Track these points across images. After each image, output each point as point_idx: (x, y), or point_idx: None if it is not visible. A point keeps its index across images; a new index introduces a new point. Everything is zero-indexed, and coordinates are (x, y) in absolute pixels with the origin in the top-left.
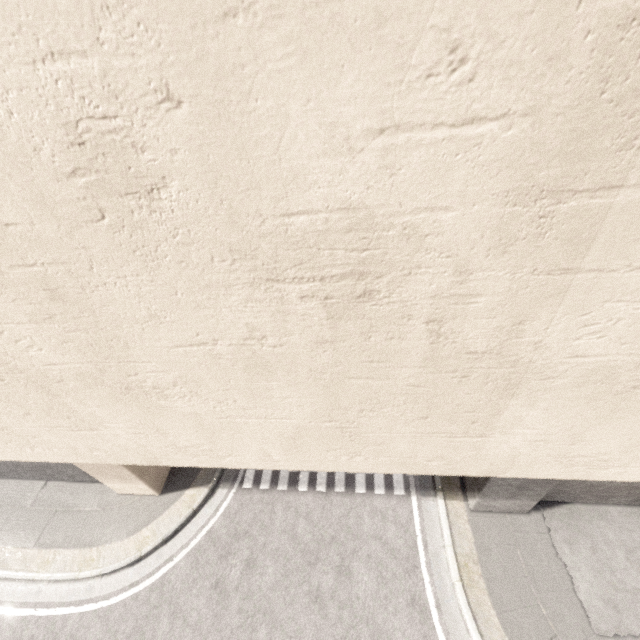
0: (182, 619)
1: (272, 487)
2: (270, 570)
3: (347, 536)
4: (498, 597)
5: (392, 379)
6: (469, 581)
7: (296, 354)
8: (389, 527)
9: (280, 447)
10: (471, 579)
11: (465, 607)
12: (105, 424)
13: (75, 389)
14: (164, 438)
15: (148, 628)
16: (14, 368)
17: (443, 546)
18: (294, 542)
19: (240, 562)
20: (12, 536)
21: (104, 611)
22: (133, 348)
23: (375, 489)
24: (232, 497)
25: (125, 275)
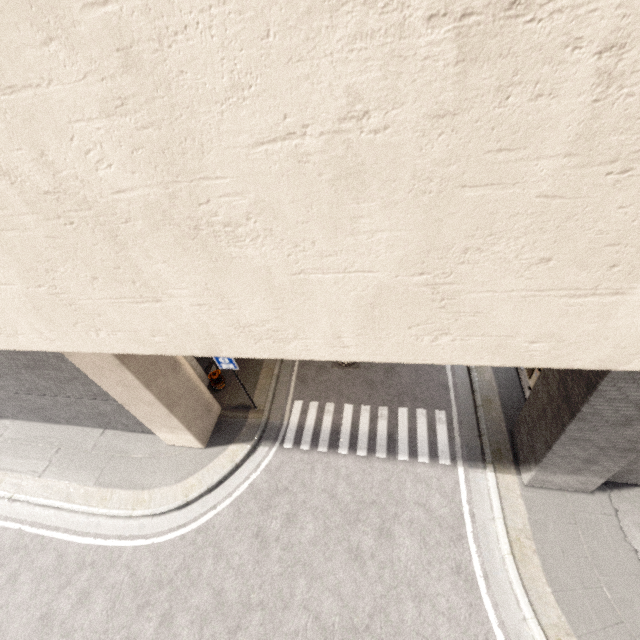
0: (225, 562)
1: (312, 448)
2: (310, 525)
3: (388, 500)
4: (554, 575)
5: (520, 185)
6: (521, 556)
7: (401, 144)
8: (433, 495)
9: (354, 322)
10: (523, 554)
11: (516, 581)
12: (169, 291)
13: (142, 233)
14: (228, 311)
15: (194, 566)
16: (83, 201)
17: (492, 519)
18: (334, 501)
19: (280, 515)
20: (75, 475)
21: (155, 547)
22: (208, 153)
23: (418, 457)
24: (273, 455)
25: (210, 4)
